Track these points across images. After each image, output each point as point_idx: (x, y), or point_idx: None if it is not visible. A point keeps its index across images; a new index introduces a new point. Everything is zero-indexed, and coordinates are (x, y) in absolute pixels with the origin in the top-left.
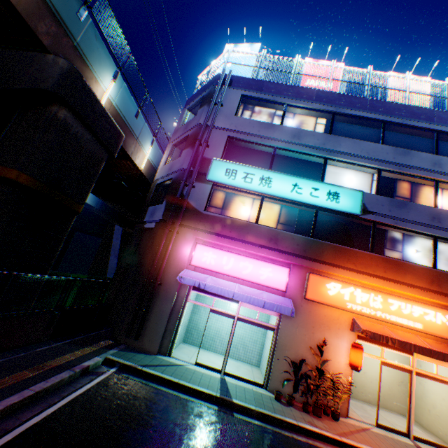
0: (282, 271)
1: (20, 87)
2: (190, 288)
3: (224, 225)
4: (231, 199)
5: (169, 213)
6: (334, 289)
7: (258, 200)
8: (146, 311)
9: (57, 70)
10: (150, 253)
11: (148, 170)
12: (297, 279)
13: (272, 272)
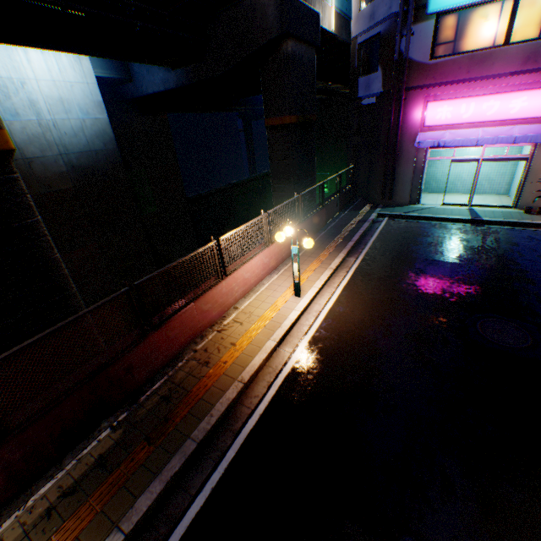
0: None
1: (259, 47)
2: (426, 149)
3: (458, 69)
4: (463, 23)
5: (388, 82)
6: None
7: (508, 3)
8: (392, 179)
9: (274, 8)
10: (381, 131)
11: (336, 26)
12: None
13: (527, 102)
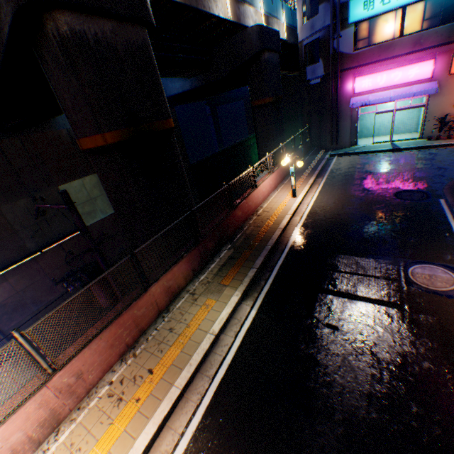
0: (427, 65)
1: (247, 59)
2: (357, 108)
3: (372, 55)
4: (372, 26)
5: (328, 68)
6: None
7: (398, 12)
8: (337, 131)
9: (256, 36)
10: (326, 100)
11: (286, 35)
12: (442, 64)
13: (418, 70)
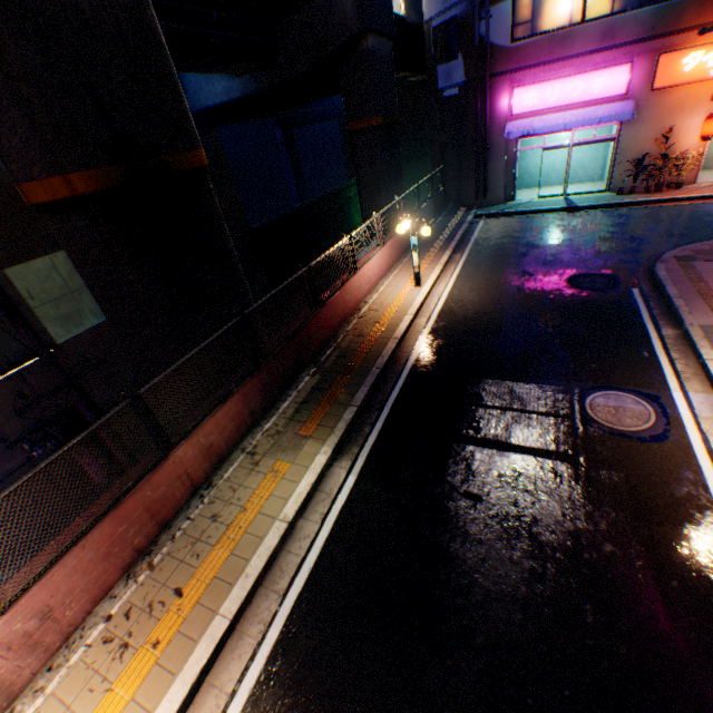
0: (620, 72)
1: (339, 46)
2: (516, 140)
3: (539, 51)
4: (540, 1)
5: (471, 71)
6: (692, 63)
7: None
8: (485, 176)
9: (352, 5)
10: (468, 125)
11: (404, 7)
12: (642, 73)
13: (608, 80)
